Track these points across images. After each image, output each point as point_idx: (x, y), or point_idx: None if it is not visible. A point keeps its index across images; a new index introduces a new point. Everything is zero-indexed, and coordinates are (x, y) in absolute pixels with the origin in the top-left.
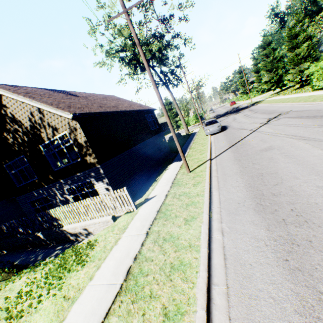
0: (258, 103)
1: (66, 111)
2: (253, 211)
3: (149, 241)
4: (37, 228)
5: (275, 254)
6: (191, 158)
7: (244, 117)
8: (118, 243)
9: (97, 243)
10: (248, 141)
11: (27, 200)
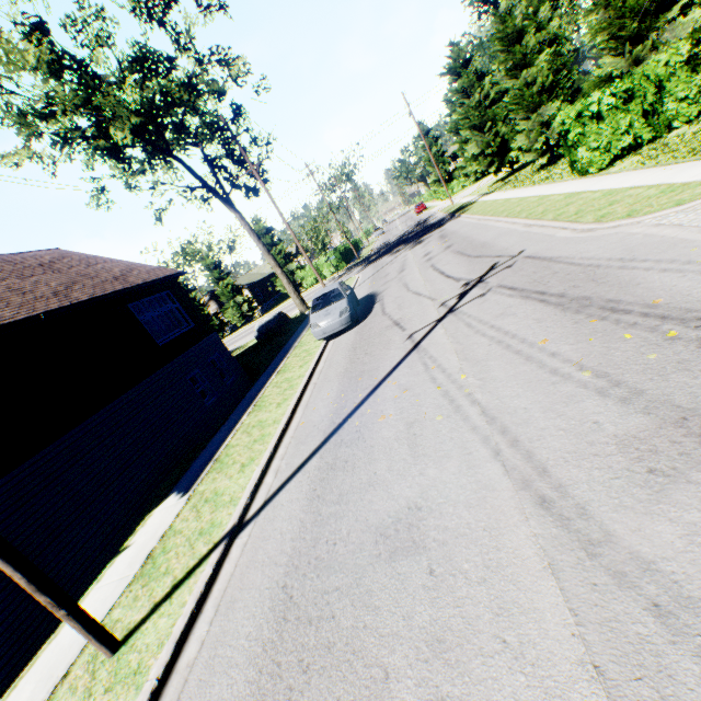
0: (462, 210)
1: None
2: None
3: None
4: None
5: None
6: (210, 489)
7: (421, 263)
8: None
9: None
10: (380, 413)
11: None
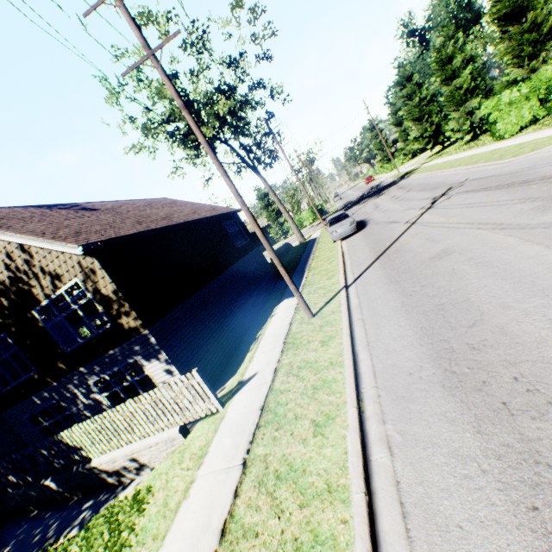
0: (410, 174)
1: (70, 243)
2: (441, 390)
3: (248, 484)
4: (43, 470)
5: (506, 493)
6: (313, 289)
7: (391, 201)
8: (190, 492)
9: (152, 495)
10: (406, 243)
11: (24, 415)
